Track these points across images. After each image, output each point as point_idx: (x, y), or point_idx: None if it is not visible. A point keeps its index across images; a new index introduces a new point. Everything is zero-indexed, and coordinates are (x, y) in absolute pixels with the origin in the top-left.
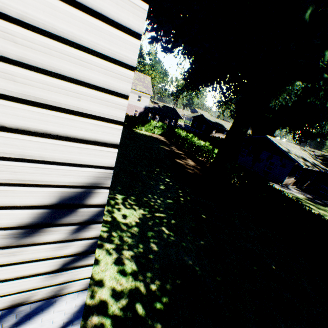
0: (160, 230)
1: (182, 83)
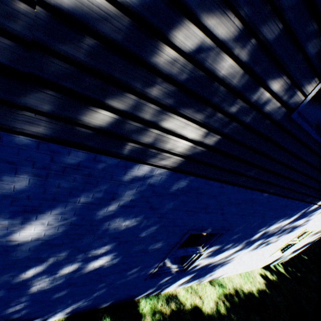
0: None
1: None
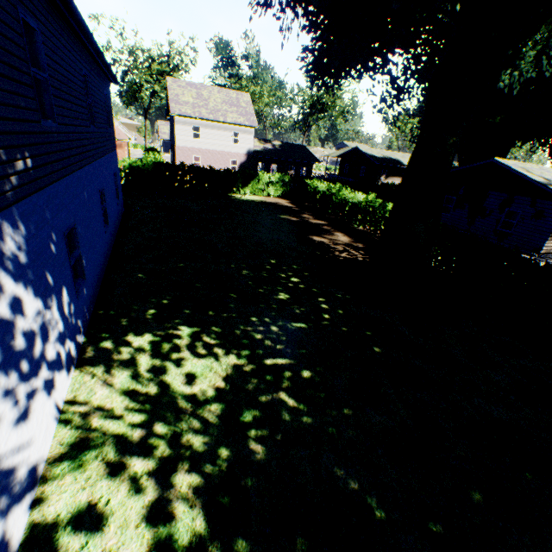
0: (275, 402)
1: (310, 94)
